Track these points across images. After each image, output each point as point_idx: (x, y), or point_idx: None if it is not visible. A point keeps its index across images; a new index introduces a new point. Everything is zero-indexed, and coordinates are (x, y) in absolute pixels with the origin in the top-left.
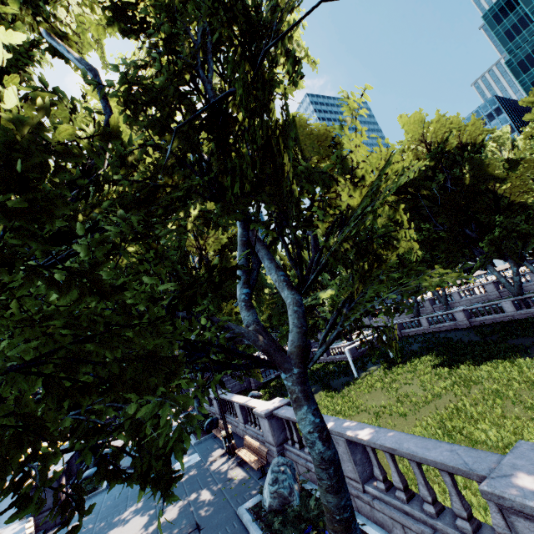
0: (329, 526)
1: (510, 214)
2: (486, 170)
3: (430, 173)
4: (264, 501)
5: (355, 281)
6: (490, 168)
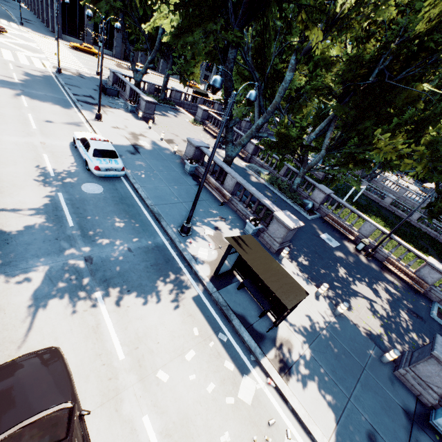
0: None
1: None
2: None
3: None
4: None
5: None
6: None
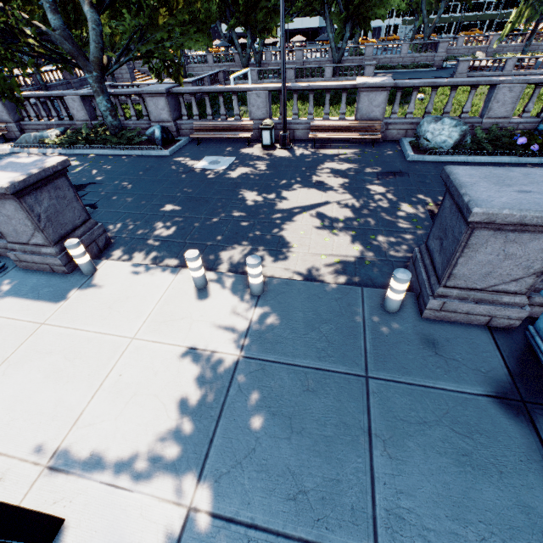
0: None
1: None
2: None
3: None
4: (439, 144)
5: None
6: None
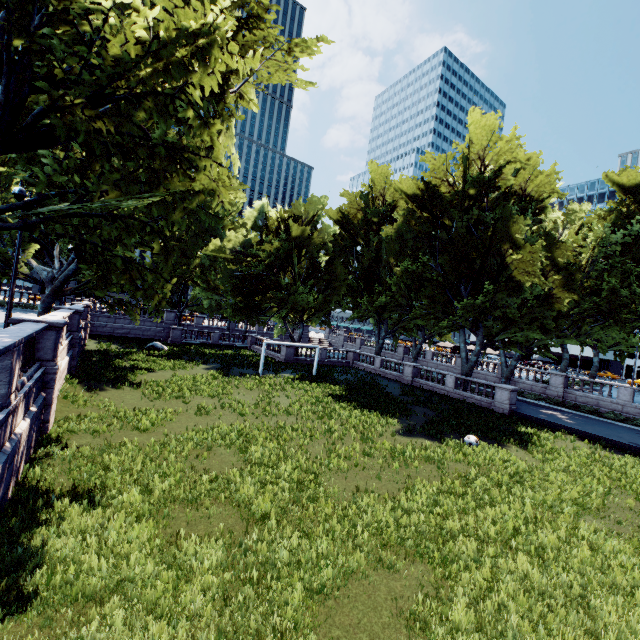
0: None
1: (504, 289)
2: (510, 226)
3: (464, 203)
4: None
5: (104, 181)
6: (513, 226)
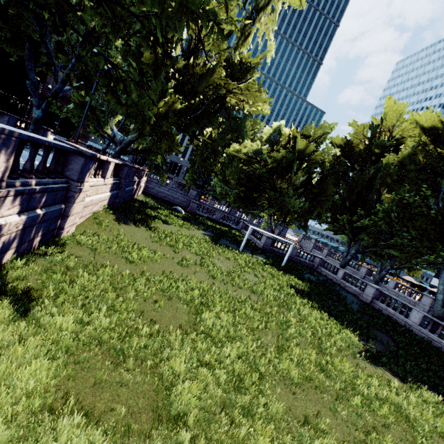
0: None
1: None
2: None
3: None
4: None
5: None
6: None
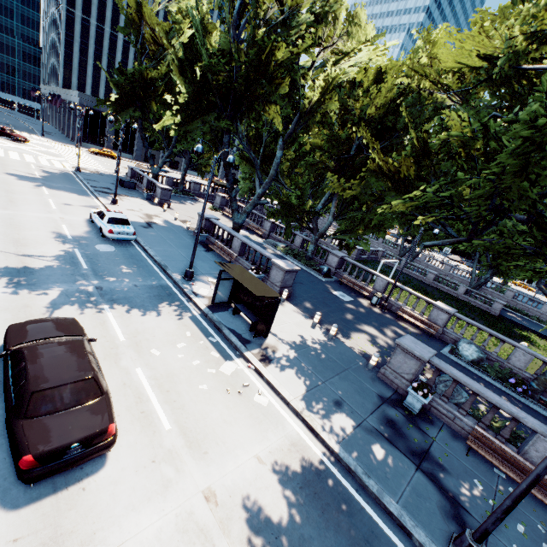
0: (542, 385)
1: None
2: None
3: None
4: (463, 355)
5: None
6: None
